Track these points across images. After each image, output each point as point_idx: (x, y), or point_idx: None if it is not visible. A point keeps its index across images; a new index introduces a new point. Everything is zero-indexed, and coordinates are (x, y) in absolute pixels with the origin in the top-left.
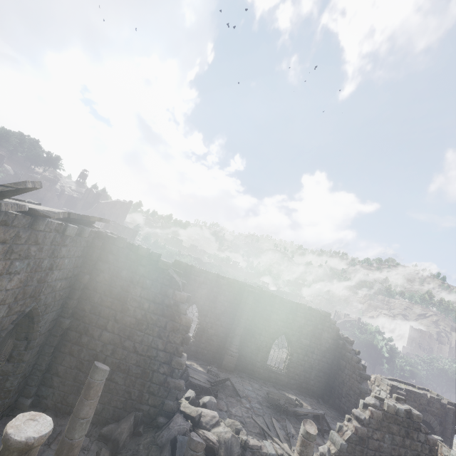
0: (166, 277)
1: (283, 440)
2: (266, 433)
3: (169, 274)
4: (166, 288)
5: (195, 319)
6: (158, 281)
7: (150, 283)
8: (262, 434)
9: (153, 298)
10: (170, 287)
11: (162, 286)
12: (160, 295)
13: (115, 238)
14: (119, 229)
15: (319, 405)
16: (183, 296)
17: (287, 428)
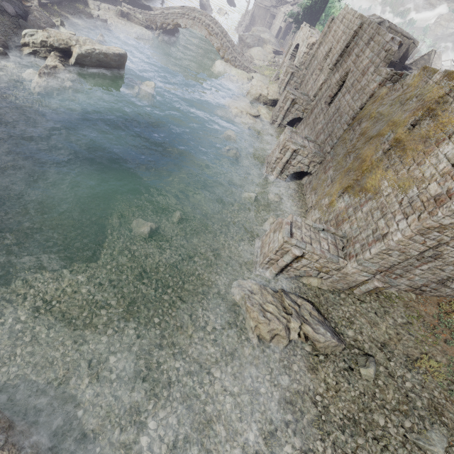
0: None
1: None
2: None
3: None
4: None
5: (42, 16)
6: None
7: None
8: None
9: None
10: None
11: None
12: None
13: None
14: None
15: None
16: None
17: None
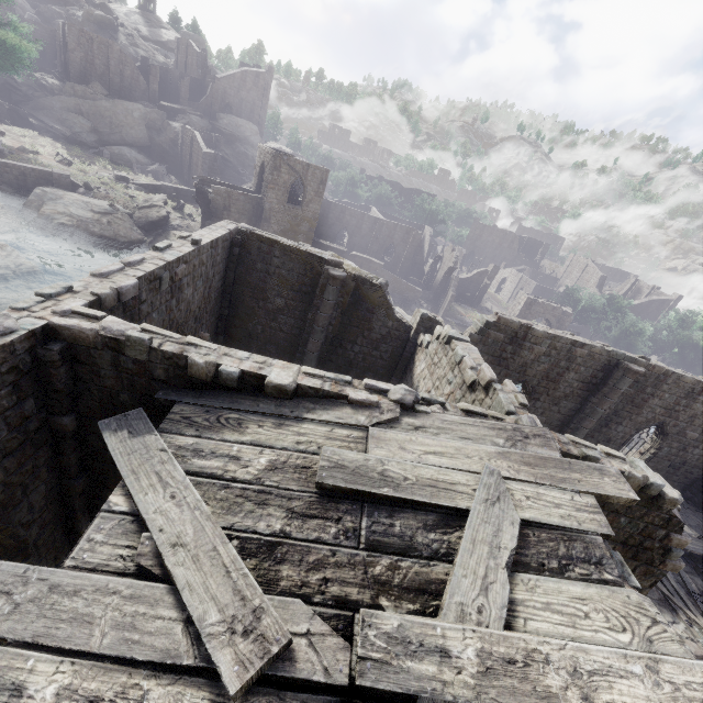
0: (661, 516)
1: (694, 610)
2: (670, 600)
3: (669, 512)
4: (653, 529)
5: None
6: (642, 520)
7: (626, 522)
8: (664, 599)
9: (624, 539)
10: (662, 528)
11: (647, 526)
12: (639, 536)
13: (577, 457)
14: (297, 170)
15: (684, 510)
16: (684, 542)
17: (685, 583)
